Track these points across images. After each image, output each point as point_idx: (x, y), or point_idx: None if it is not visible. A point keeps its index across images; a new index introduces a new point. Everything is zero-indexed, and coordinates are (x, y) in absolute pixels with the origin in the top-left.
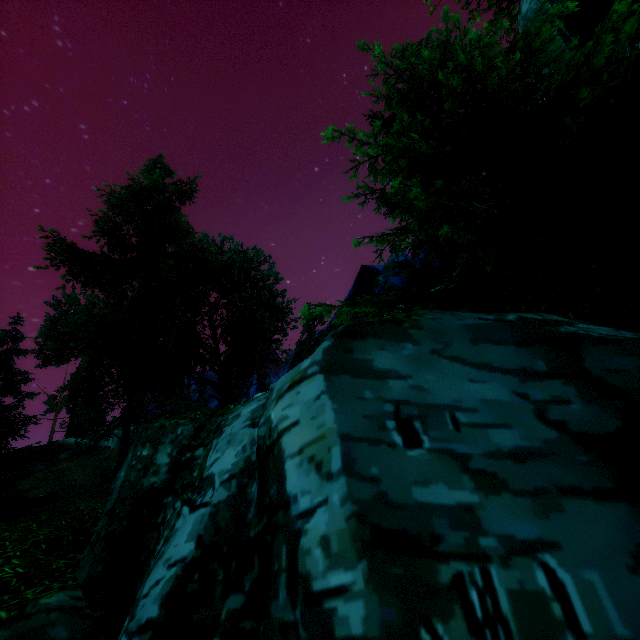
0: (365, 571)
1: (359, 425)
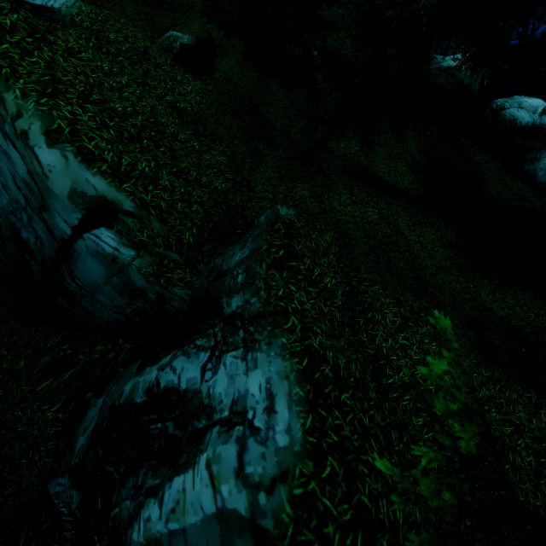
0: (143, 542)
1: (192, 541)
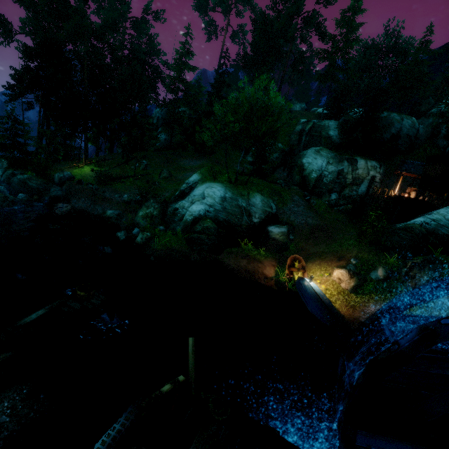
0: None
1: None
